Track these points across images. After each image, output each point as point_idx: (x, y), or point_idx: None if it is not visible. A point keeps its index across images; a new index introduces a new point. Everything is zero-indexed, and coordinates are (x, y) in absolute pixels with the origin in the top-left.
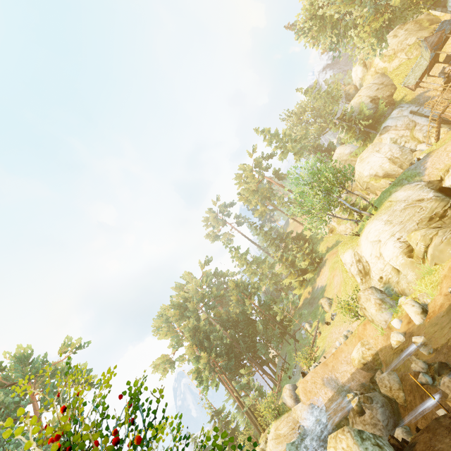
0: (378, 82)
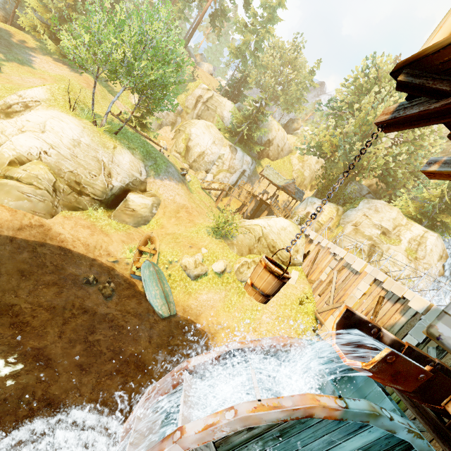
0: (285, 147)
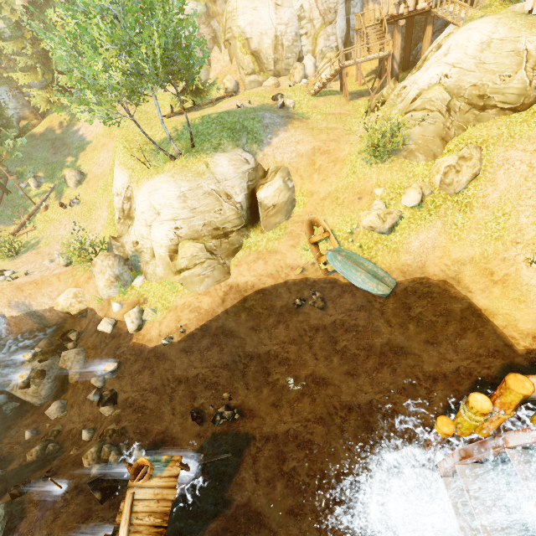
0: None
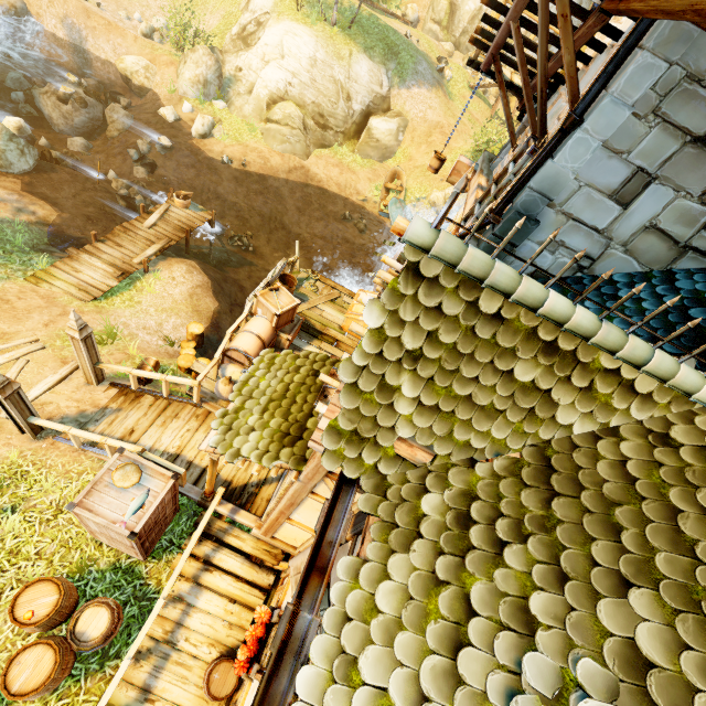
0: None
